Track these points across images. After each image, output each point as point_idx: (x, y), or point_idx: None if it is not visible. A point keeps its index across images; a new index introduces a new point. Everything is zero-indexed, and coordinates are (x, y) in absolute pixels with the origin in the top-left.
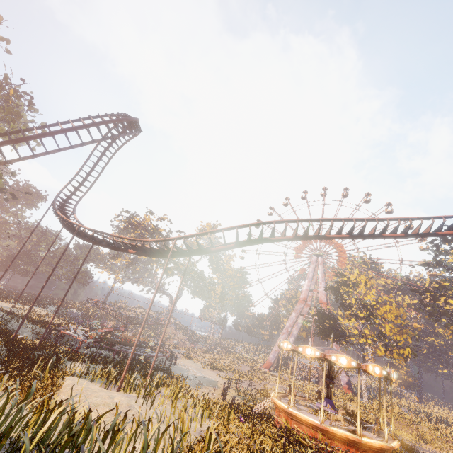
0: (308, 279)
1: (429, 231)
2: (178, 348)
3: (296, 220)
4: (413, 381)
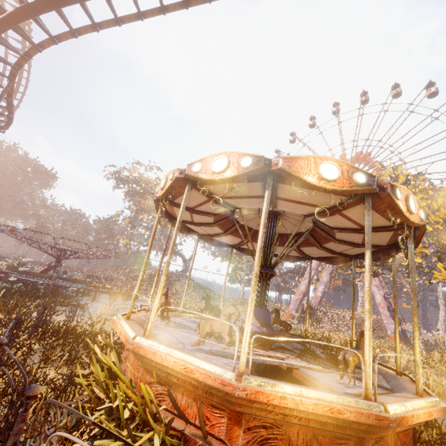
0: None
1: None
2: (170, 299)
3: None
4: None
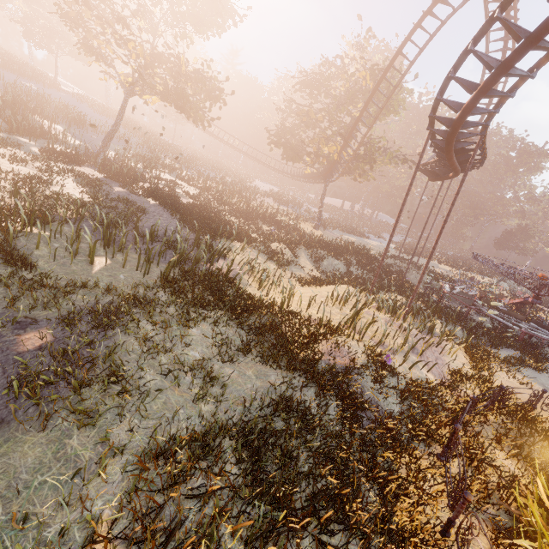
0: None
1: None
2: None
3: None
4: None
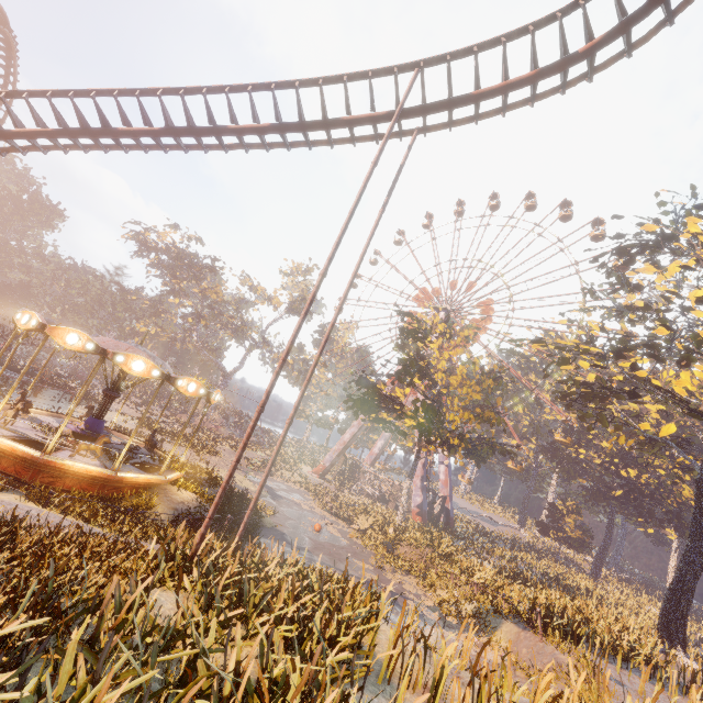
0: None
1: (323, 113)
2: (166, 417)
3: (47, 90)
4: (582, 537)
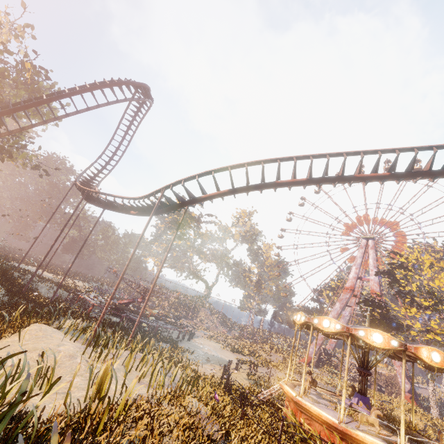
0: (356, 266)
1: None
2: (206, 330)
3: (309, 155)
4: None
